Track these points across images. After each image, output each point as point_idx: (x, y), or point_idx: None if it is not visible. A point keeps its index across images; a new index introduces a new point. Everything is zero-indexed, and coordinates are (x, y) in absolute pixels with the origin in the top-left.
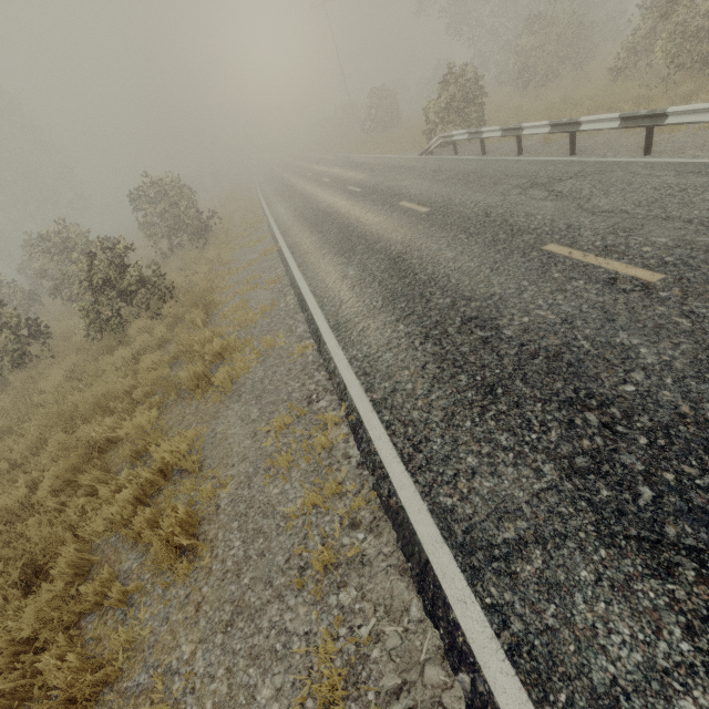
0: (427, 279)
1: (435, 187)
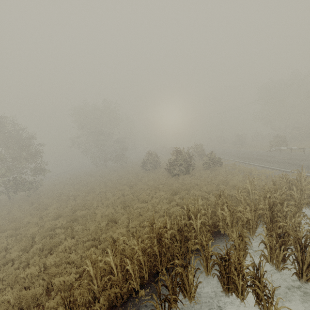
0: (298, 164)
1: (284, 156)
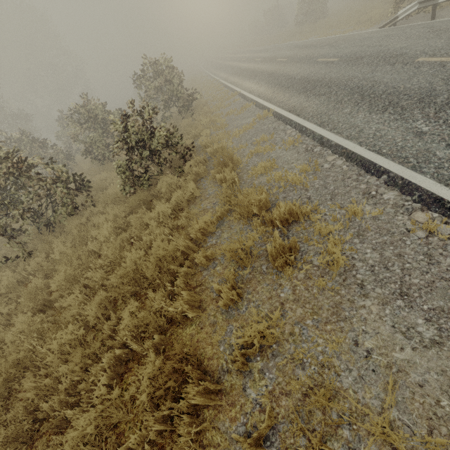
0: None
1: None
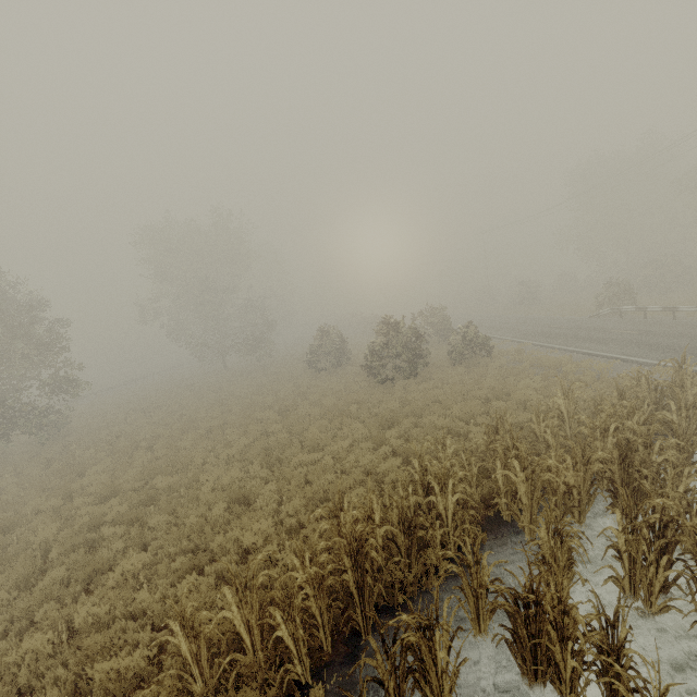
0: (666, 346)
1: (630, 327)
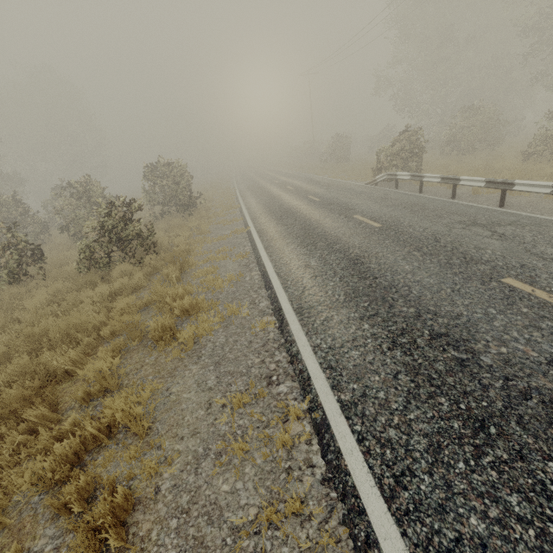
0: (387, 285)
1: (384, 209)
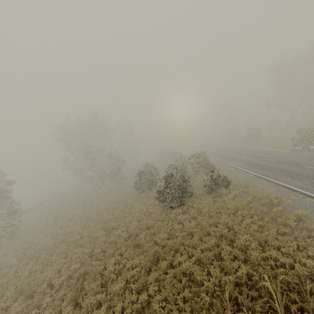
0: None
1: None
